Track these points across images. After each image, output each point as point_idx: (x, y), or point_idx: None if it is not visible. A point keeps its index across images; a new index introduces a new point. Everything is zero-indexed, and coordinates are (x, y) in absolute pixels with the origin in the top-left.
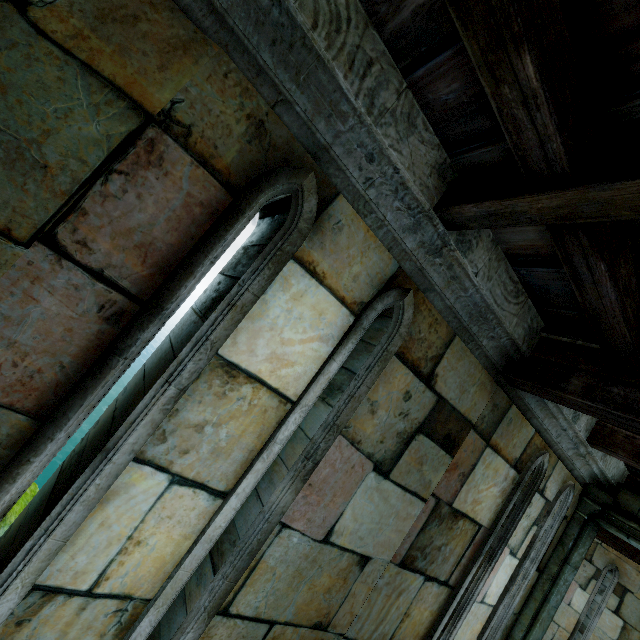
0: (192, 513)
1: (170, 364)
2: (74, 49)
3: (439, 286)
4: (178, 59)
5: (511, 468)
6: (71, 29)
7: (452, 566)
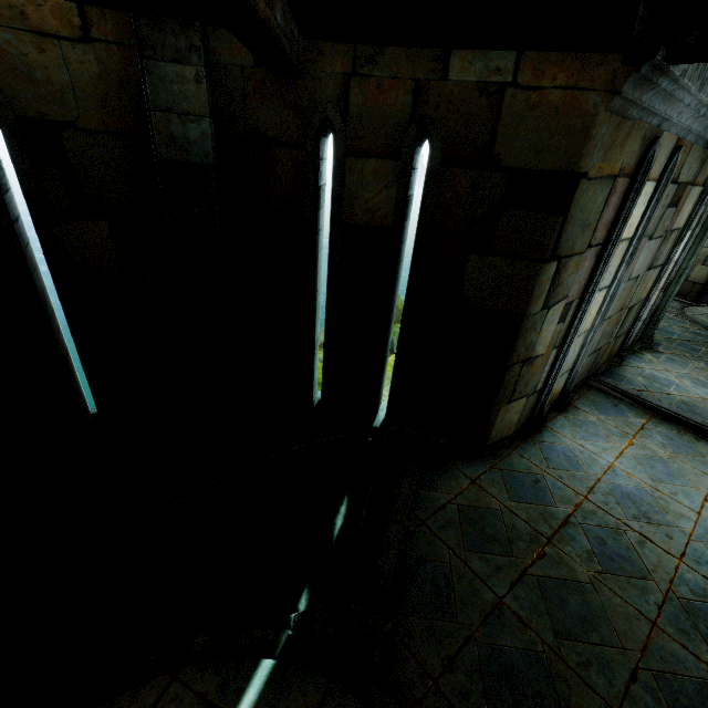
0: (601, 298)
1: (604, 257)
2: (597, 175)
3: (695, 129)
4: (625, 143)
5: (700, 187)
6: (597, 169)
7: (664, 256)
